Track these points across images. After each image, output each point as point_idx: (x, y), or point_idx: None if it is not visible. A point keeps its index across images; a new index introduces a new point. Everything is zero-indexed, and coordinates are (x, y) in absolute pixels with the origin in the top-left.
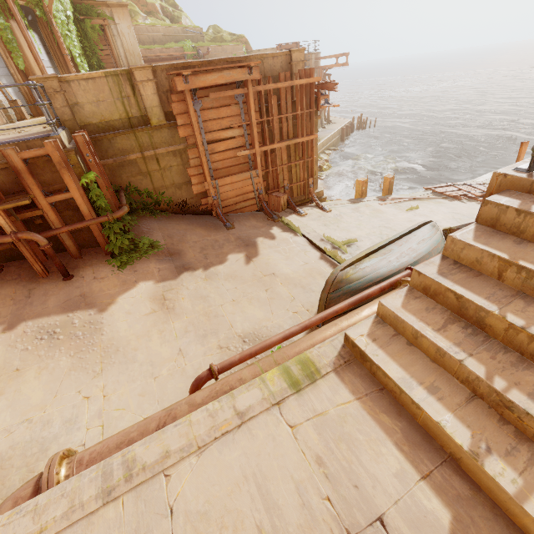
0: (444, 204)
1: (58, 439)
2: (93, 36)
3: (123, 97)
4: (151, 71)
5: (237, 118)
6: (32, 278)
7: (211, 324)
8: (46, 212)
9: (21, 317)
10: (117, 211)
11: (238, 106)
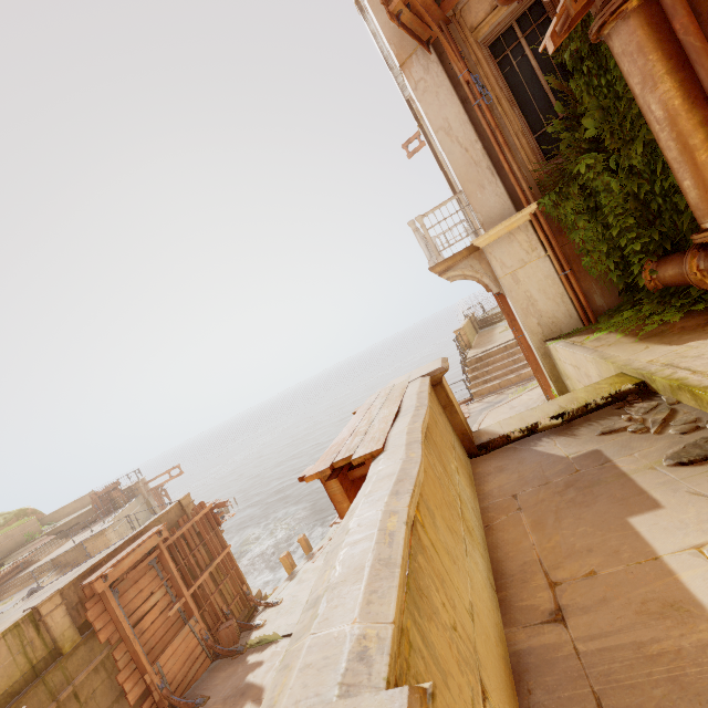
0: None
1: None
2: None
3: (25, 645)
4: (59, 595)
5: (155, 580)
6: None
7: None
8: None
9: None
10: None
11: (153, 569)
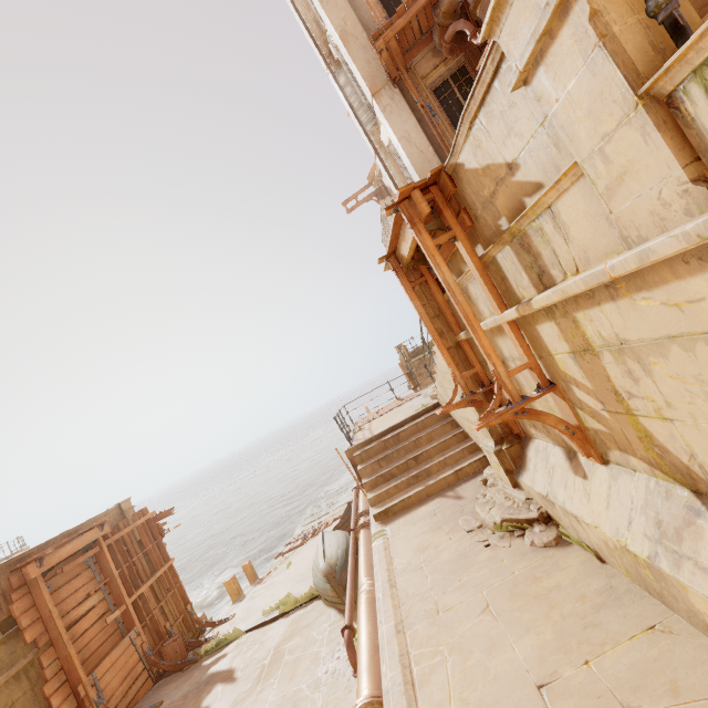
0: (302, 550)
1: None
2: None
3: None
4: None
5: (92, 582)
6: None
7: (285, 707)
8: None
9: None
10: None
11: (90, 569)
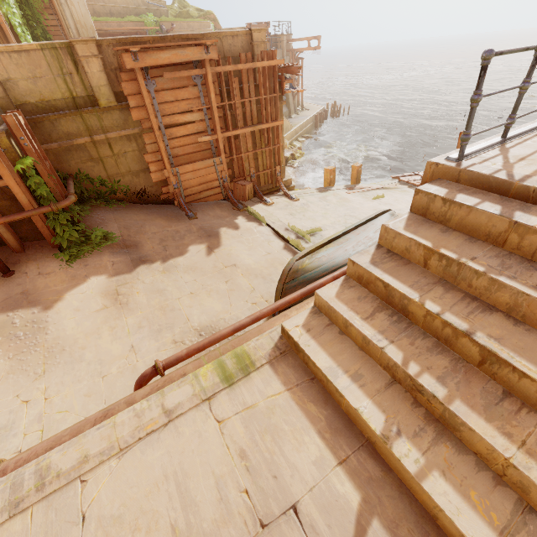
0: (409, 193)
1: None
2: (35, 3)
3: (65, 73)
4: (95, 45)
5: (196, 100)
6: None
7: (167, 318)
8: None
9: None
10: (62, 201)
11: (196, 88)
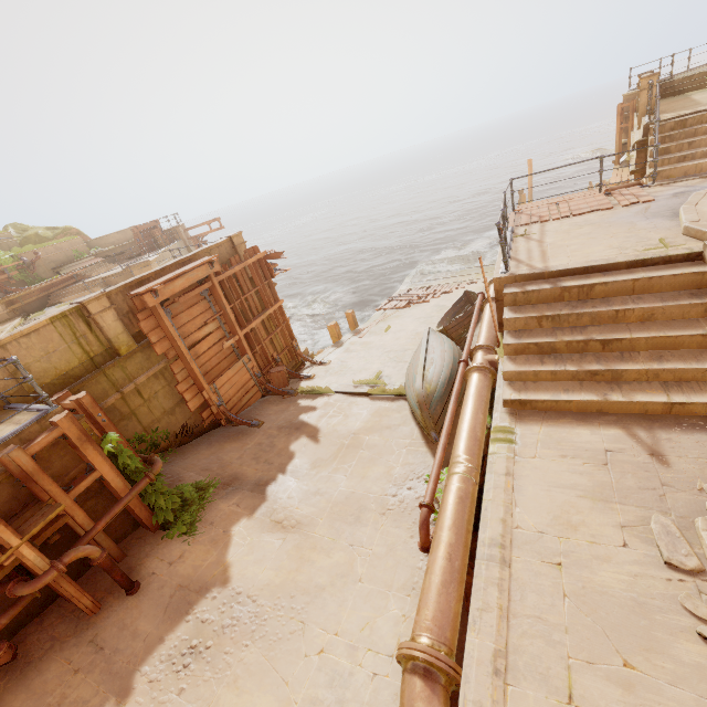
0: (403, 316)
1: (345, 699)
2: None
3: (79, 337)
4: (106, 298)
5: (208, 312)
6: (78, 626)
7: (351, 506)
8: (71, 515)
9: (124, 673)
10: (154, 465)
11: (205, 301)
